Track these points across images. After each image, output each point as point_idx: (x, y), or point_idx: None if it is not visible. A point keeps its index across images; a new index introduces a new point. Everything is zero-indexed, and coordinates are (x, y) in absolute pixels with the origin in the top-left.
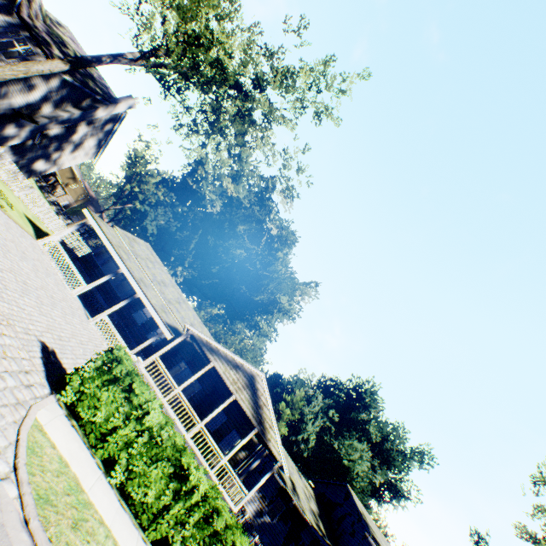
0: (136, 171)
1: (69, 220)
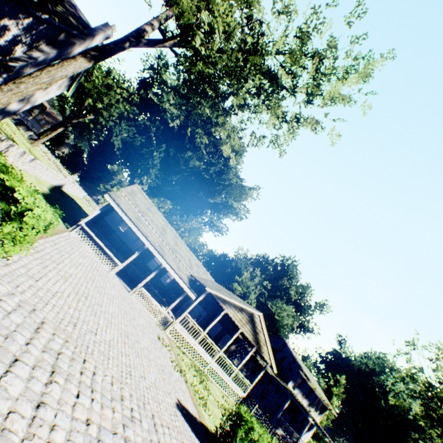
0: (93, 80)
1: (30, 132)
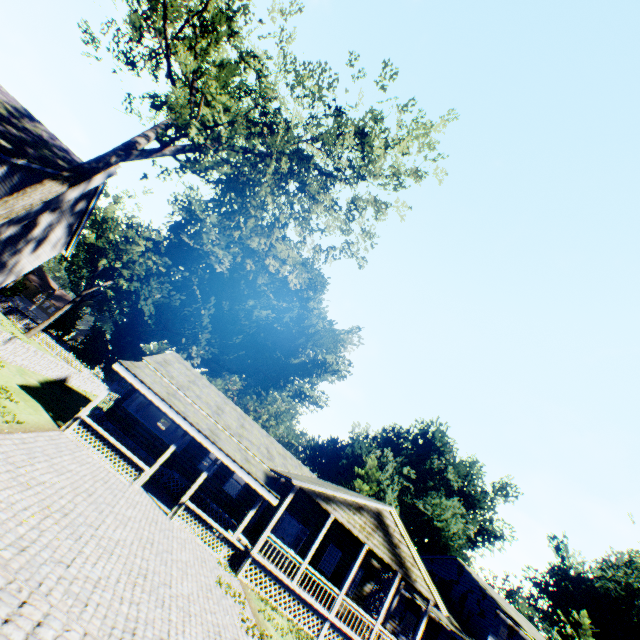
0: (108, 236)
1: (26, 319)
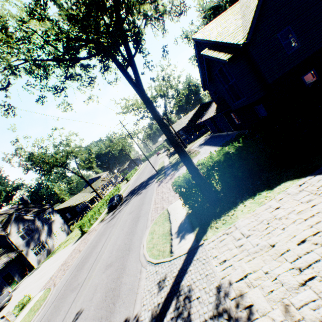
0: None
1: None
